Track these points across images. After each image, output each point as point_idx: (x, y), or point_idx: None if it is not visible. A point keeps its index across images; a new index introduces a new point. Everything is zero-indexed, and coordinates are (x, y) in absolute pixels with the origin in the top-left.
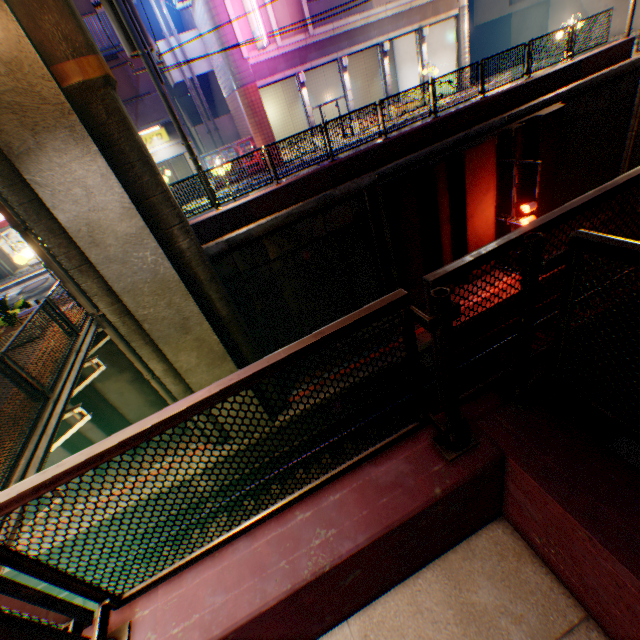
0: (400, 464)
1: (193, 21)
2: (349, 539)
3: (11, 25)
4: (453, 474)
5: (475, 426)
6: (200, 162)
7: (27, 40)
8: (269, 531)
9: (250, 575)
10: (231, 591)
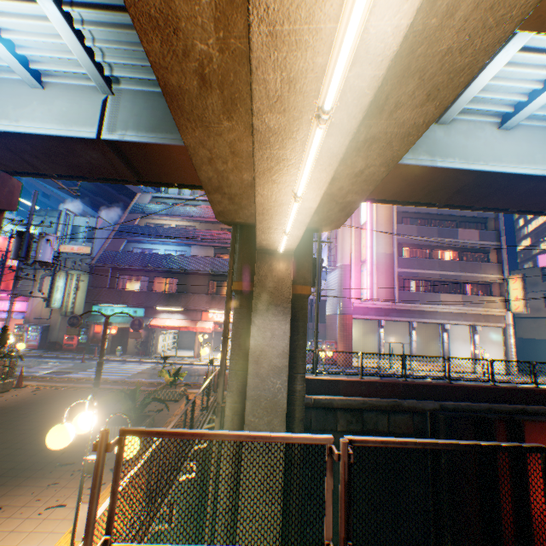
0: None
1: (325, 276)
2: None
3: (290, 268)
4: None
5: None
6: None
7: (291, 274)
8: None
9: None
10: None
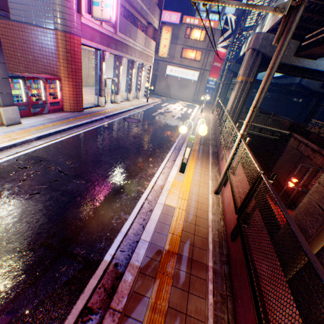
0: None
1: None
2: None
3: None
4: None
5: None
6: (6, 82)
7: None
8: None
9: None
10: None
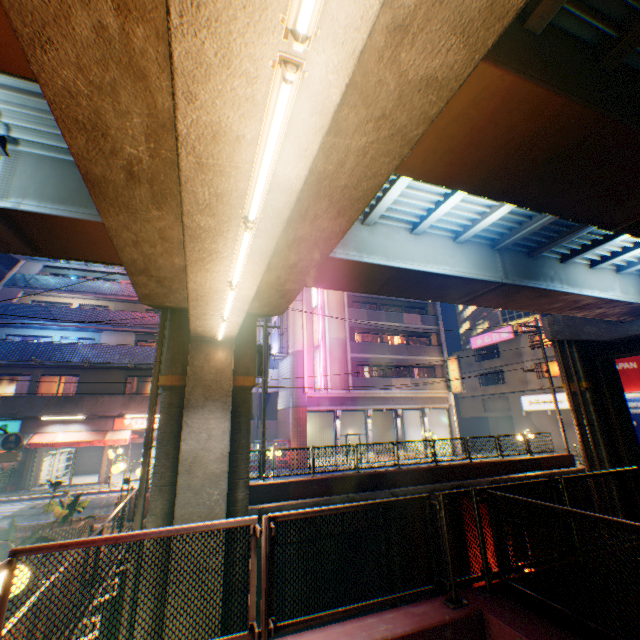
0: (425, 606)
1: (277, 364)
2: (400, 627)
3: (231, 357)
4: (455, 612)
5: (466, 598)
6: None
7: (233, 364)
8: (352, 622)
9: (345, 635)
10: (335, 639)
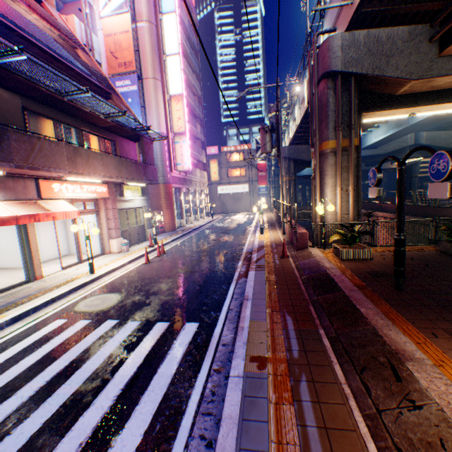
0: None
1: None
2: None
3: None
4: None
5: None
6: None
7: None
8: None
9: None
10: None
